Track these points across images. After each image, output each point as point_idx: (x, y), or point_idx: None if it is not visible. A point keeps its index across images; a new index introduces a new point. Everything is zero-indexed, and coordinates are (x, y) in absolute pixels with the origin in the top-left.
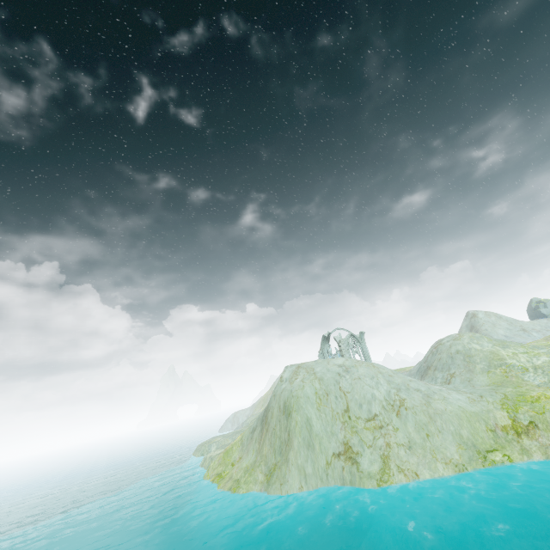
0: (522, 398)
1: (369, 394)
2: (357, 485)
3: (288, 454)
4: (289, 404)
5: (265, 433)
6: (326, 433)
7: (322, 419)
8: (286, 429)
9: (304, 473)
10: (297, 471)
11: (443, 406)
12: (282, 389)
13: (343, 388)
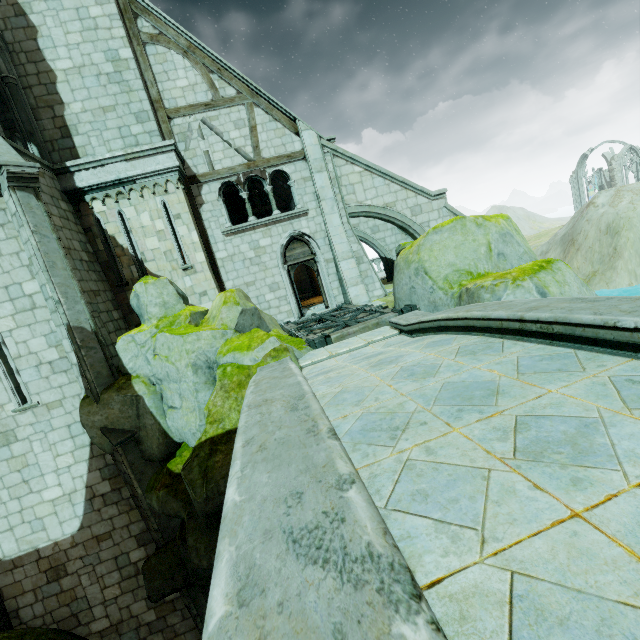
0: None
1: None
2: None
3: (614, 263)
4: (615, 225)
5: (573, 252)
6: None
7: None
8: (610, 245)
9: (635, 274)
10: (627, 273)
11: None
12: (600, 214)
13: None
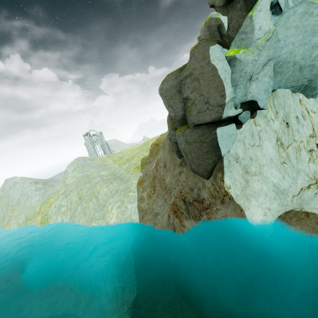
0: (47, 201)
1: (14, 197)
2: (1, 228)
3: None
4: None
5: None
6: (1, 211)
7: (1, 206)
8: None
9: None
10: None
11: (28, 203)
12: None
13: (9, 194)
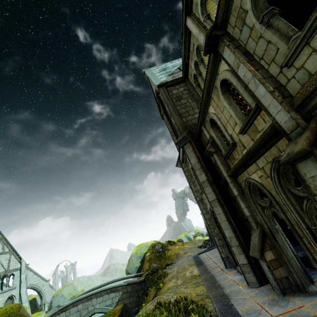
0: None
1: (96, 283)
2: None
3: None
4: None
5: None
6: None
7: None
8: None
9: None
10: None
11: None
12: None
13: (89, 283)
